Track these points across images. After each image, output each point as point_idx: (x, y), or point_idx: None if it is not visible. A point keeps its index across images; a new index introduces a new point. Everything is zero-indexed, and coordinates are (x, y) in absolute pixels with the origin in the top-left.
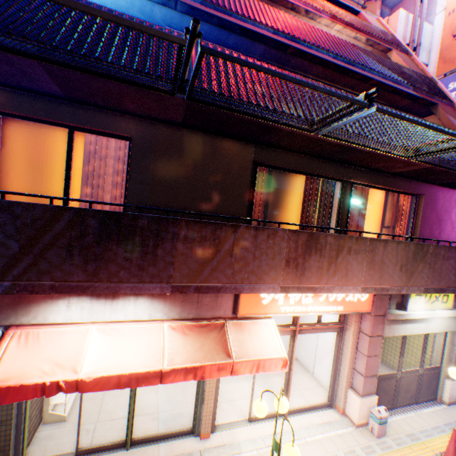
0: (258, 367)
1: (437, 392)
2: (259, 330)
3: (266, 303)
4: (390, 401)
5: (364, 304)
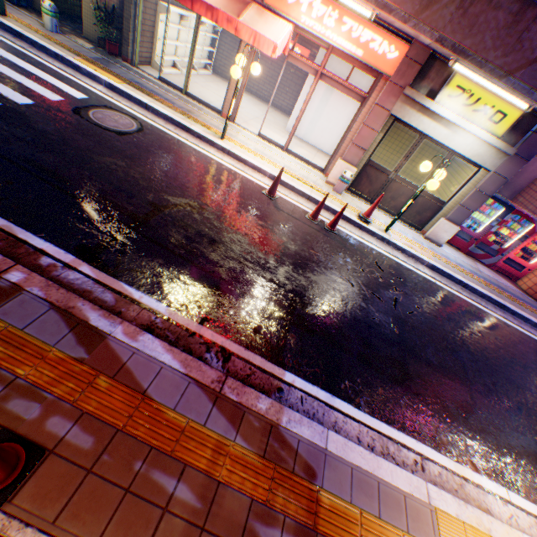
0: (255, 41)
1: (424, 227)
2: (274, 26)
3: (290, 4)
4: (371, 196)
5: (388, 65)
